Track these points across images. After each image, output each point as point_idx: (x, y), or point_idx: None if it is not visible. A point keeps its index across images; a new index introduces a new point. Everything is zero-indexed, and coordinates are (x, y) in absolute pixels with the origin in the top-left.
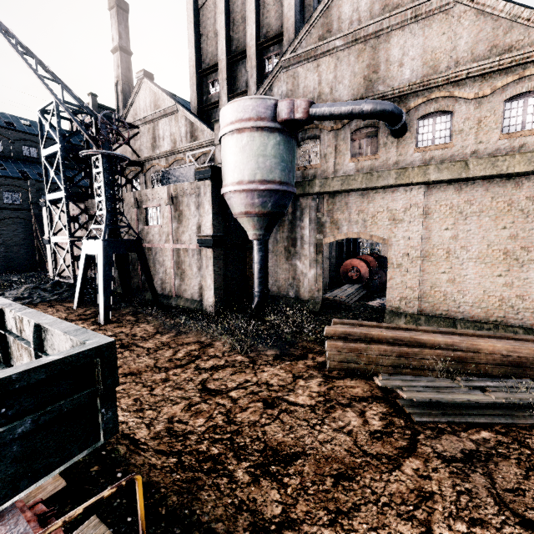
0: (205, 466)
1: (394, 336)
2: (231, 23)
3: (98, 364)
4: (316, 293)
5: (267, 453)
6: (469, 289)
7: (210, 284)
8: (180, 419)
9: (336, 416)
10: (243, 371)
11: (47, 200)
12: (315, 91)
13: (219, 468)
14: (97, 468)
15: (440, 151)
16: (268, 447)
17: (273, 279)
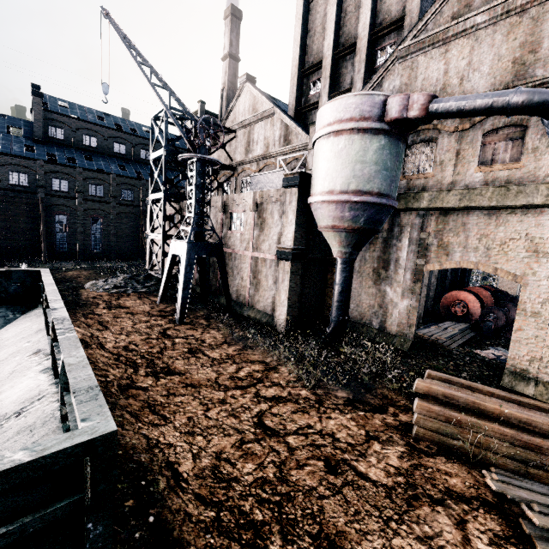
0: (244, 536)
1: (520, 417)
2: (342, 15)
3: (88, 464)
4: (407, 328)
5: (321, 543)
6: None
7: (284, 300)
8: (228, 457)
9: (421, 515)
10: (306, 411)
11: (150, 200)
12: (438, 83)
13: (259, 544)
14: (131, 503)
15: None
16: (323, 534)
17: (355, 302)
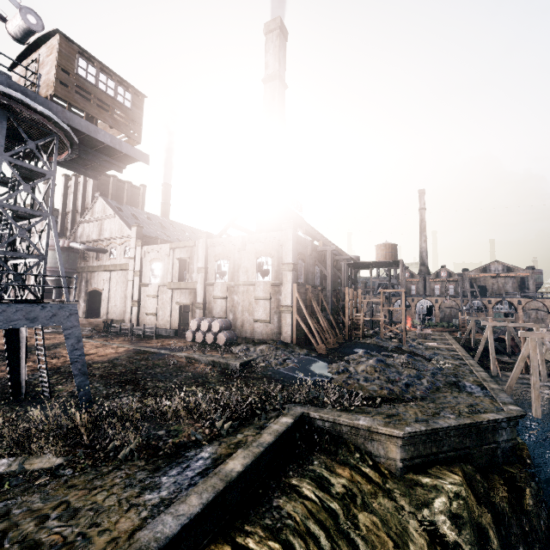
0: None
1: None
2: (78, 197)
3: None
4: (84, 313)
5: None
6: (118, 308)
7: None
8: None
9: None
10: None
11: None
12: (88, 234)
13: None
14: None
15: (114, 260)
16: None
17: None
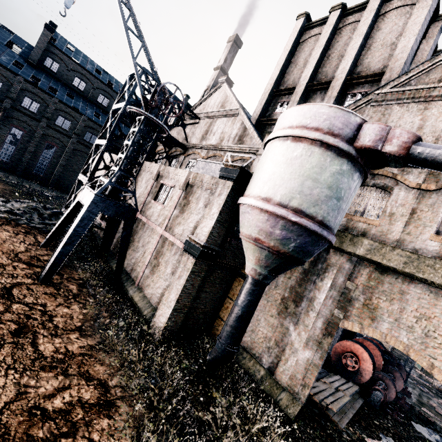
0: None
1: None
2: (325, 58)
3: None
4: (300, 387)
5: None
6: None
7: (172, 300)
8: None
9: None
10: None
11: (95, 144)
12: None
13: None
14: None
15: None
16: None
17: (251, 325)
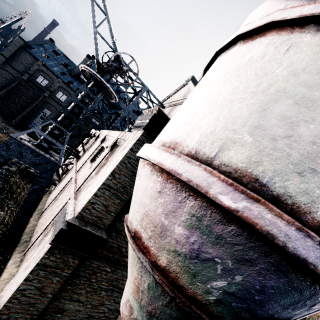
0: None
1: None
2: None
3: None
4: None
5: None
6: None
7: None
8: None
9: None
10: None
11: None
12: None
13: None
14: None
15: None
16: None
17: None
